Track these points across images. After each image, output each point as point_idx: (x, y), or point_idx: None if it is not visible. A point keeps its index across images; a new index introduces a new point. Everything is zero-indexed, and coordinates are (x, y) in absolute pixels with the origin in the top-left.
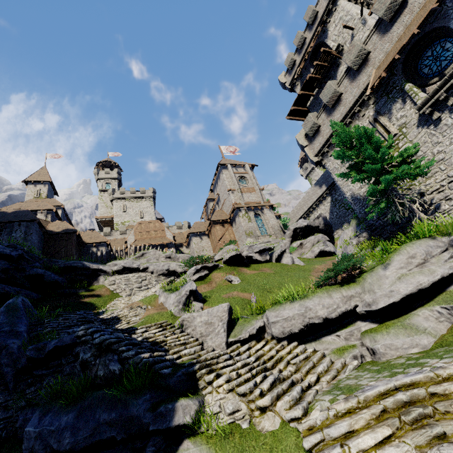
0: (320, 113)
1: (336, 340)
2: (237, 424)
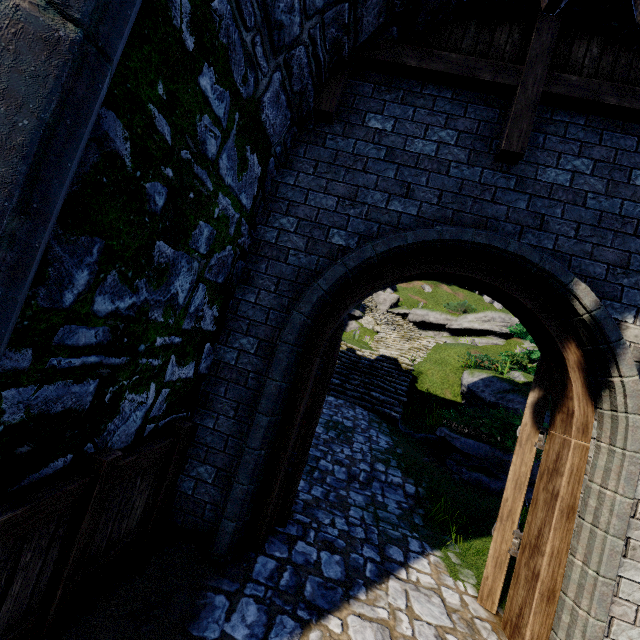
0: None
1: (431, 334)
2: (369, 325)
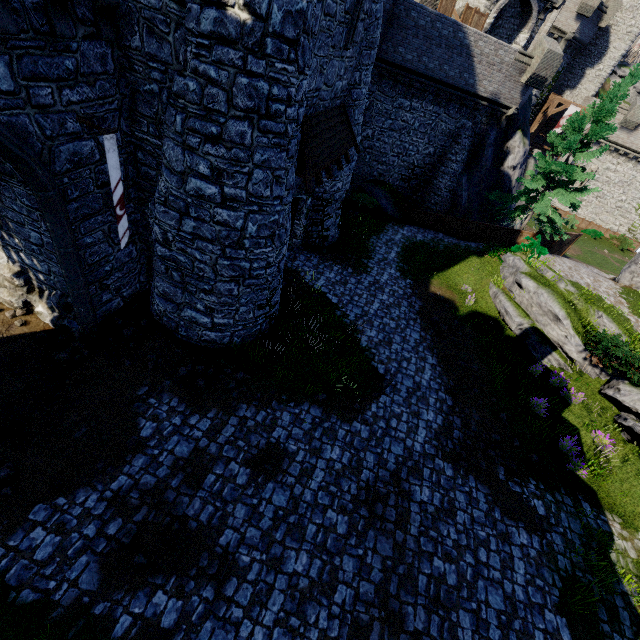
0: None
1: None
2: None
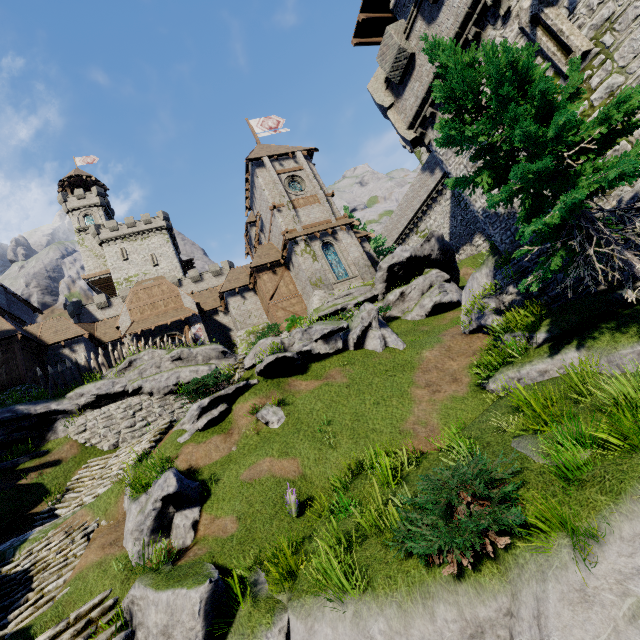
0: (410, 22)
1: None
2: None
